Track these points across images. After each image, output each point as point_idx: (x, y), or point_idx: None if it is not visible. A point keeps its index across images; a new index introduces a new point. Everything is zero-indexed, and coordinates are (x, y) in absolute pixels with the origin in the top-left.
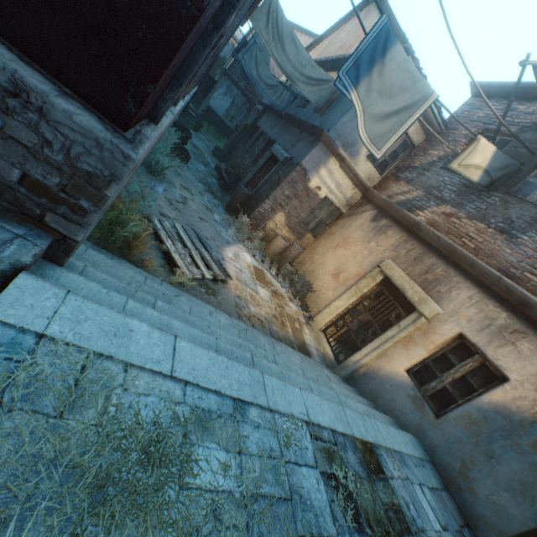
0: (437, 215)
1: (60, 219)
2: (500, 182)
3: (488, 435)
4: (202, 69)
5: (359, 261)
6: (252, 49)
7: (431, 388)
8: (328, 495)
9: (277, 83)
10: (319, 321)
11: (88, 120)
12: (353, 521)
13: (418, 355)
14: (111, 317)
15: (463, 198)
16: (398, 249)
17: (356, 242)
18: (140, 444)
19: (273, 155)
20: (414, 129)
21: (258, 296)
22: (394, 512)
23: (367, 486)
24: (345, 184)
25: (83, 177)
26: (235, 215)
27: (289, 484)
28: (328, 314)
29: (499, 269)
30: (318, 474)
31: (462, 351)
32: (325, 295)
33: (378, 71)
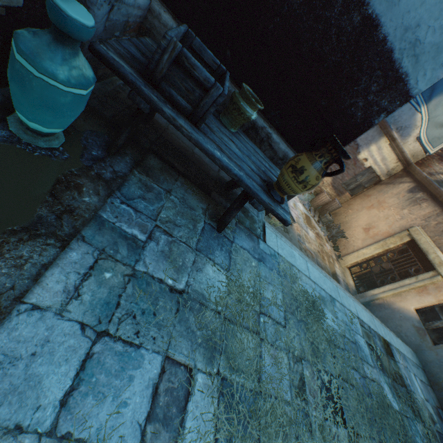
0: None
1: None
2: None
3: None
4: None
5: (390, 222)
6: None
7: (434, 325)
8: (369, 351)
9: None
10: (346, 261)
11: None
12: (380, 366)
13: (428, 301)
14: (288, 248)
15: None
16: (429, 220)
17: (389, 206)
18: (310, 301)
19: None
20: None
21: (308, 236)
22: (399, 376)
23: (386, 358)
24: (389, 158)
25: None
26: None
27: (354, 338)
28: (355, 257)
29: None
30: (364, 341)
31: None
32: (355, 243)
33: None
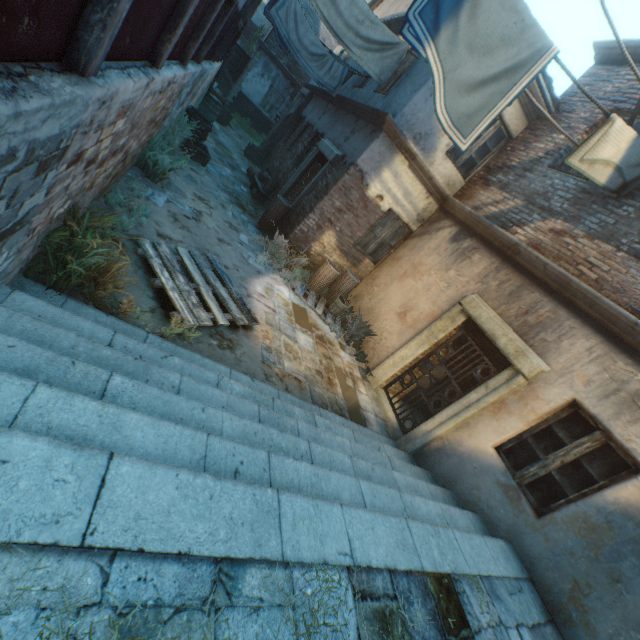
0: (543, 233)
1: None
2: (637, 185)
3: (614, 549)
4: (195, 4)
5: (433, 296)
6: (289, 2)
7: (530, 475)
8: None
9: (325, 52)
10: (379, 376)
11: None
12: None
13: (512, 428)
14: None
15: (581, 209)
16: (487, 280)
17: (429, 270)
18: None
19: (320, 154)
20: (513, 113)
21: (297, 345)
22: None
23: None
24: (416, 191)
25: None
26: (270, 235)
27: None
28: (391, 366)
29: (634, 311)
30: None
31: (576, 424)
32: (388, 341)
33: (469, 11)
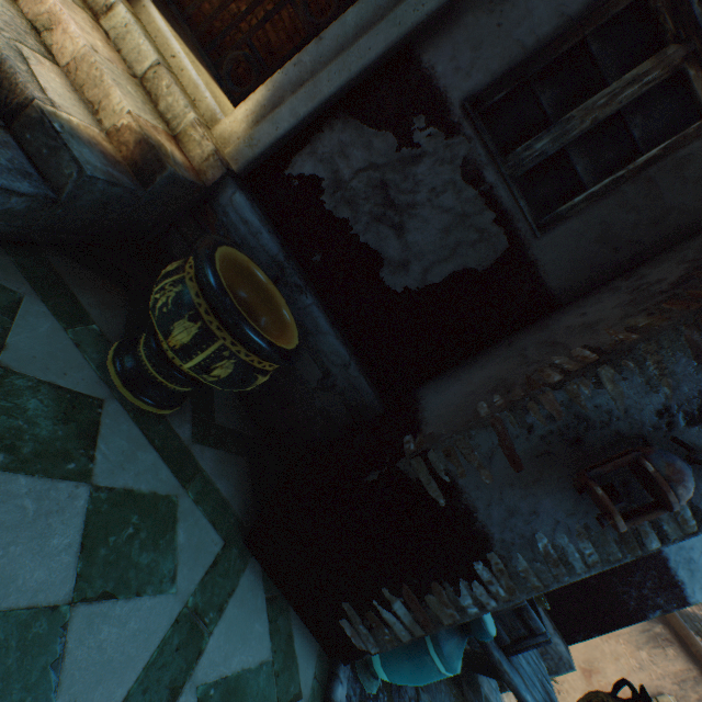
0: None
1: None
2: None
3: None
4: None
5: (623, 669)
6: None
7: None
8: None
9: None
10: None
11: (561, 646)
12: None
13: None
14: None
15: None
16: (685, 686)
17: (617, 634)
18: None
19: None
20: None
21: None
22: None
23: None
24: None
25: None
26: None
27: None
28: None
29: None
30: None
31: None
32: (570, 696)
33: None
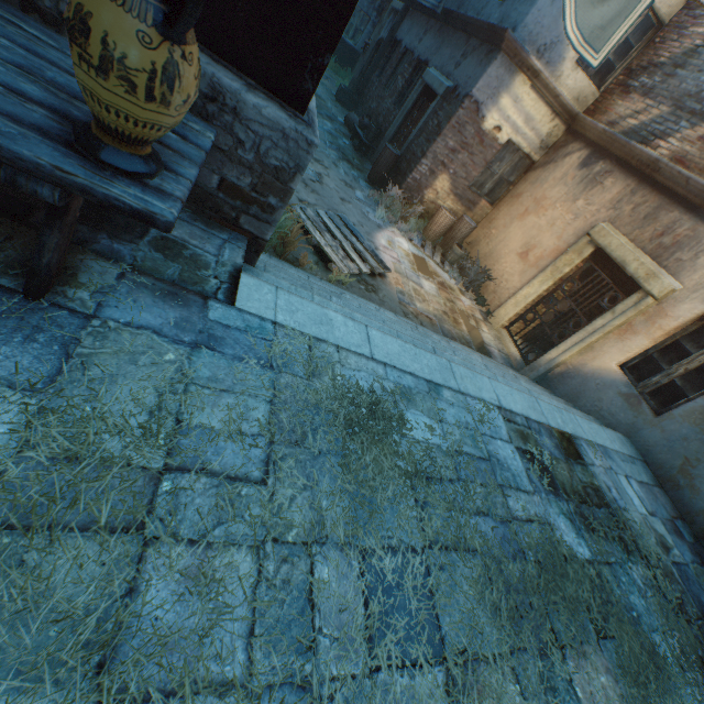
0: (690, 143)
1: (252, 220)
2: None
3: None
4: None
5: (558, 231)
6: None
7: (653, 384)
8: (523, 464)
9: None
10: (500, 317)
11: (274, 111)
12: (549, 487)
13: (637, 346)
14: (313, 309)
15: None
16: (620, 206)
17: (554, 203)
18: (365, 404)
19: (426, 87)
20: None
21: (423, 291)
22: (593, 490)
23: (564, 466)
24: (539, 114)
25: (271, 173)
26: (380, 188)
27: (486, 450)
28: (513, 306)
29: None
30: (513, 448)
31: (703, 336)
32: (509, 283)
33: None
